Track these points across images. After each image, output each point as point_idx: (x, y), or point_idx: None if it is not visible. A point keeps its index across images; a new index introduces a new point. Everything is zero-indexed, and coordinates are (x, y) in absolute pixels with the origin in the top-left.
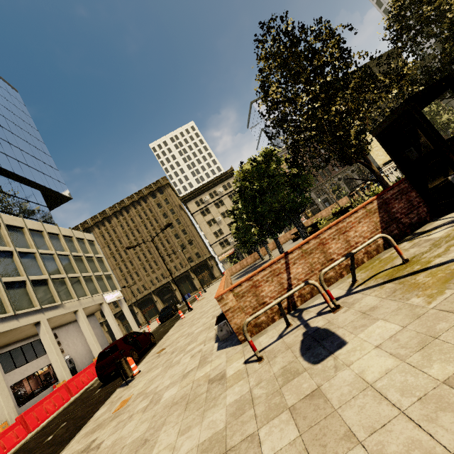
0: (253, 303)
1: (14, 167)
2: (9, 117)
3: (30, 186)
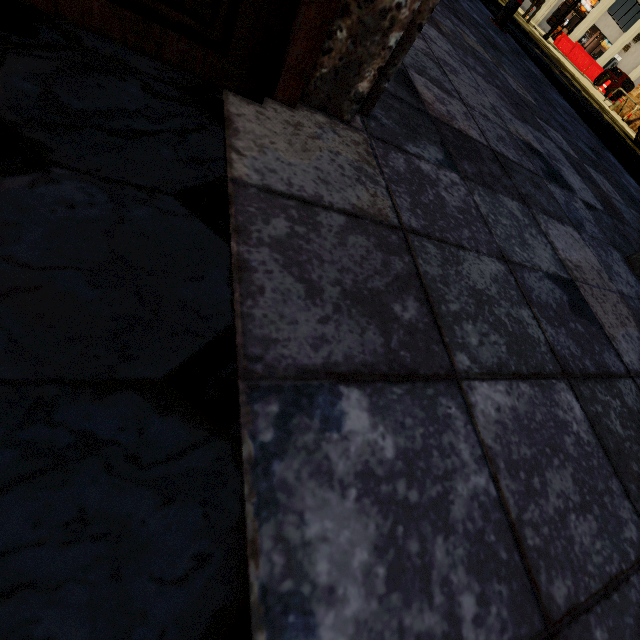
0: (633, 104)
1: None
2: None
3: None
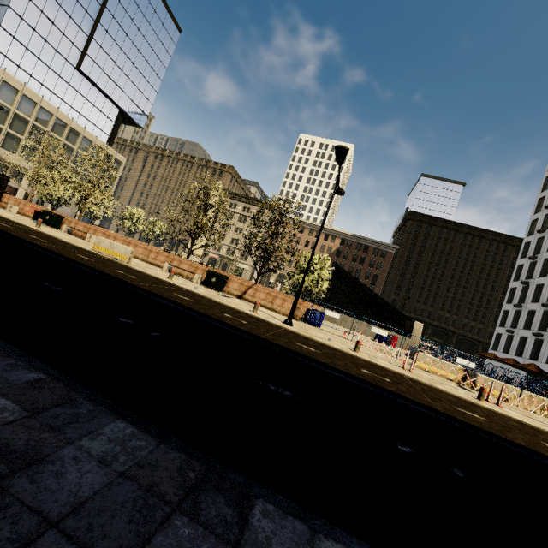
0: None
1: (108, 87)
2: (145, 52)
3: (114, 103)
